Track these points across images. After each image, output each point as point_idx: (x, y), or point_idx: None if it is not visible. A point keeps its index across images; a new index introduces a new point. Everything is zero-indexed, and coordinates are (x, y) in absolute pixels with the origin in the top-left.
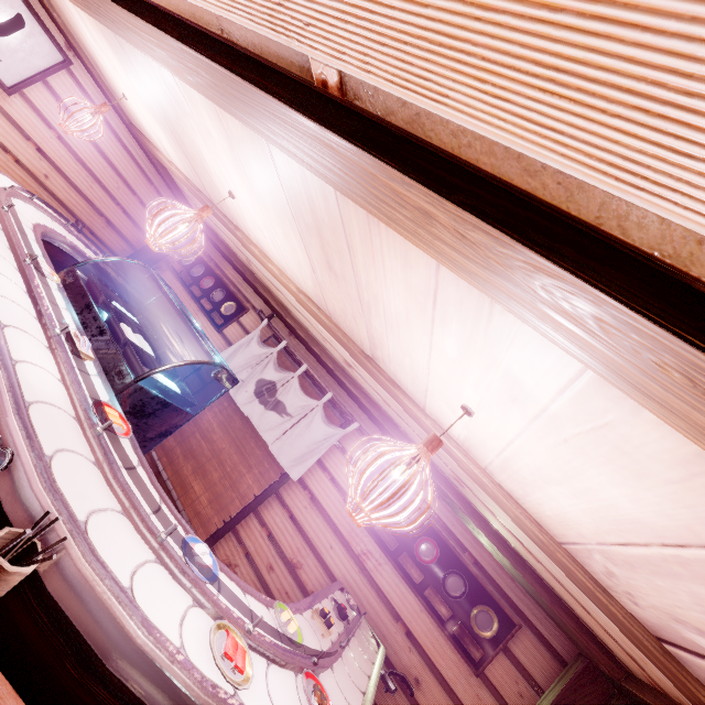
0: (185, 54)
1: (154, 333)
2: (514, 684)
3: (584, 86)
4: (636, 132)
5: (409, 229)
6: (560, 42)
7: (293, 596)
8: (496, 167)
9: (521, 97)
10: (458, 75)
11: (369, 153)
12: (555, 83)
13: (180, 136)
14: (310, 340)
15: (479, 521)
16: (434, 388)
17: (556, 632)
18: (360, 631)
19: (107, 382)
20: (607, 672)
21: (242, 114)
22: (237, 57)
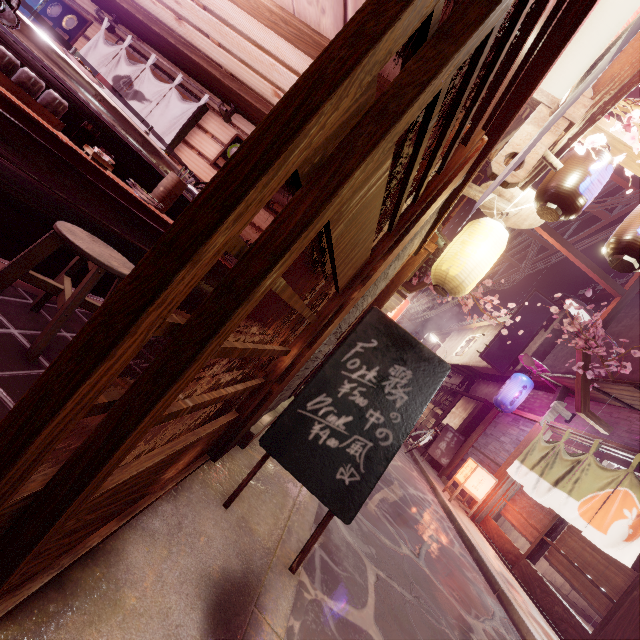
0: None
1: None
2: None
3: None
4: None
5: None
6: None
7: None
8: None
9: None
10: None
11: None
12: None
13: None
14: (148, 21)
15: None
16: None
17: None
18: None
19: None
20: None
21: None
22: None
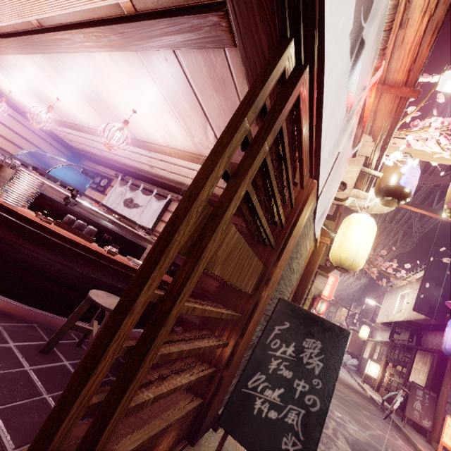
0: (9, 42)
1: None
2: None
3: None
4: None
5: (67, 49)
6: None
7: None
8: (64, 21)
9: (51, 3)
10: (44, 5)
11: (47, 33)
12: None
13: (35, 91)
14: (138, 172)
15: None
16: (138, 121)
17: None
18: None
19: None
20: None
21: (30, 50)
22: (20, 33)
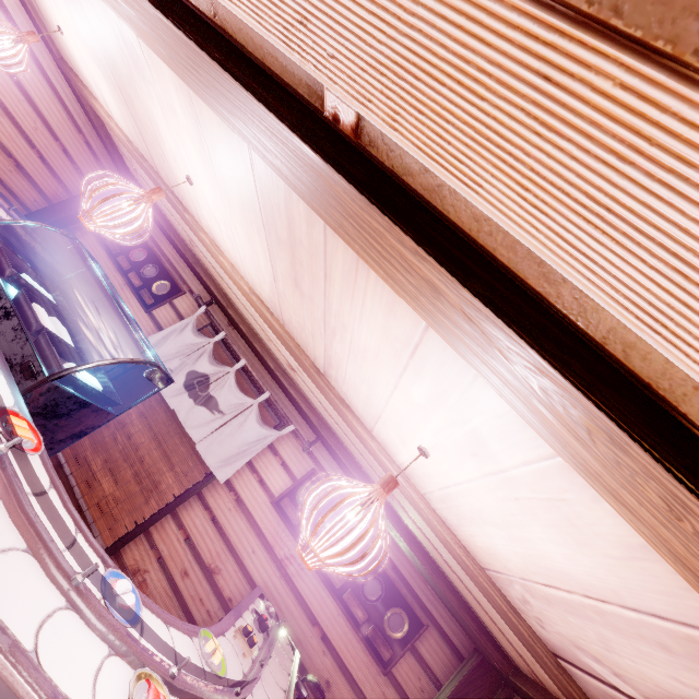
0: (164, 26)
1: (67, 304)
2: (418, 680)
3: (631, 233)
4: (669, 288)
5: (409, 293)
6: (619, 188)
7: (208, 603)
8: (514, 264)
9: (562, 217)
10: (499, 173)
11: (384, 213)
12: (602, 219)
13: (130, 96)
14: (251, 336)
15: (403, 530)
16: (388, 419)
17: (458, 631)
18: (278, 640)
19: (11, 378)
20: (498, 667)
21: (228, 114)
22: (232, 53)
